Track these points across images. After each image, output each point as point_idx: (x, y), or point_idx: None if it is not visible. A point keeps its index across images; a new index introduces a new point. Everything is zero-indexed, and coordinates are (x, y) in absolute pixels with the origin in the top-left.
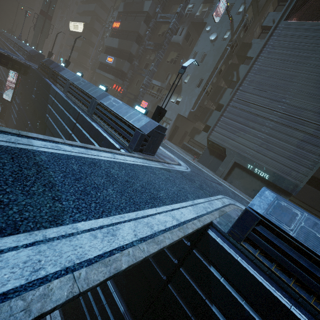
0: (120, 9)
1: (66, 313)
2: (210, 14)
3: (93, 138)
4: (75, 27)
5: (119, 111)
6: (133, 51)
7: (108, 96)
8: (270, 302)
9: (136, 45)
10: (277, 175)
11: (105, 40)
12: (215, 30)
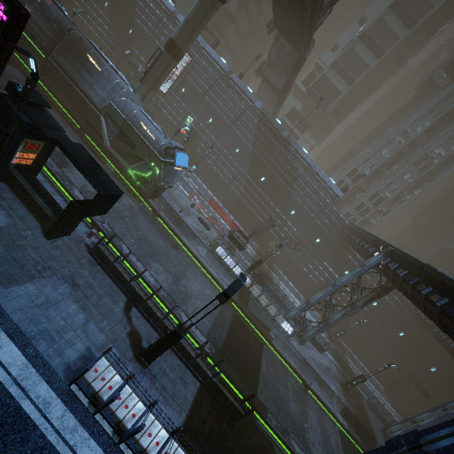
0: None
1: None
2: None
3: None
4: None
5: None
6: None
7: None
8: (146, 2)
9: None
10: None
11: None
12: None
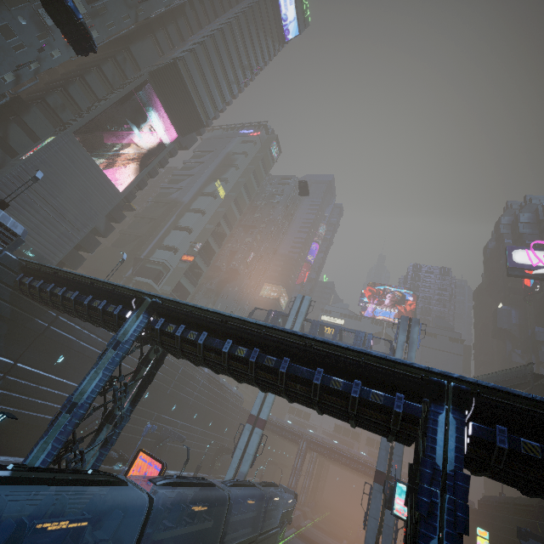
0: None
1: None
2: None
3: None
4: None
5: None
6: None
7: None
8: None
9: None
10: (41, 256)
11: None
12: None
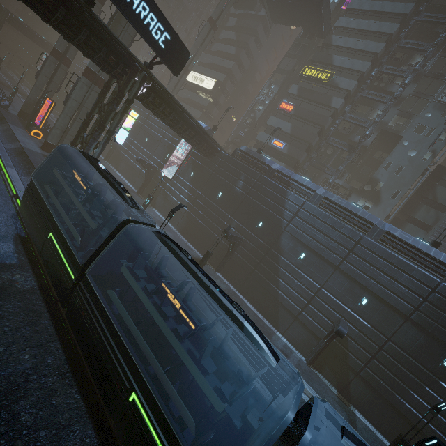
0: (292, 90)
1: (370, 414)
2: (407, 130)
3: (394, 265)
4: (196, 79)
5: (419, 246)
6: (314, 143)
7: (391, 226)
8: None
9: (318, 138)
10: None
11: (258, 113)
12: (413, 147)
